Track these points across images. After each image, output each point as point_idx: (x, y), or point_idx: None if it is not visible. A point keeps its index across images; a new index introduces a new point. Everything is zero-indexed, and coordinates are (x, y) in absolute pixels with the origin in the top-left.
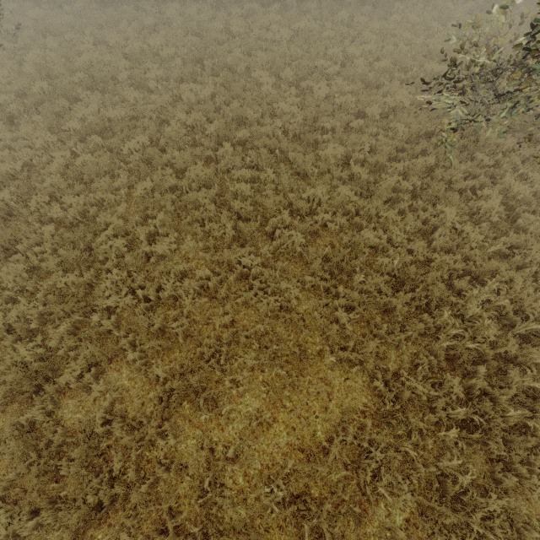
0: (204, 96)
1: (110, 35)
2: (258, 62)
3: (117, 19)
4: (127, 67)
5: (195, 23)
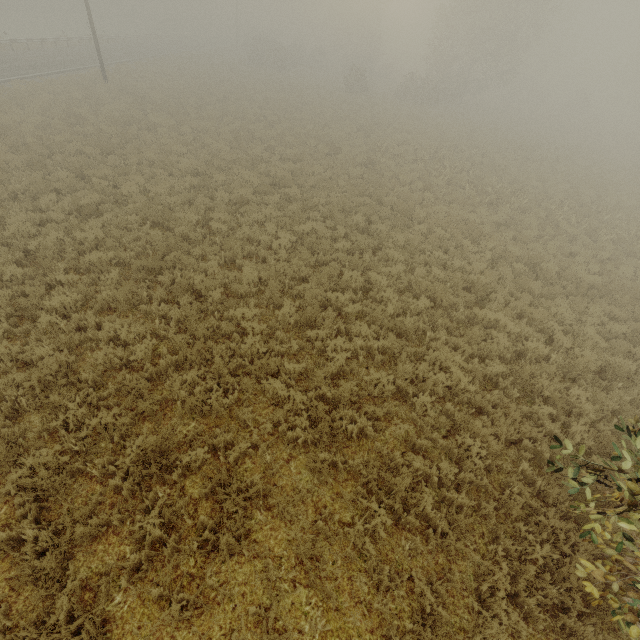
0: (140, 351)
1: (16, 215)
2: (243, 282)
3: (42, 190)
4: (19, 276)
5: (161, 207)
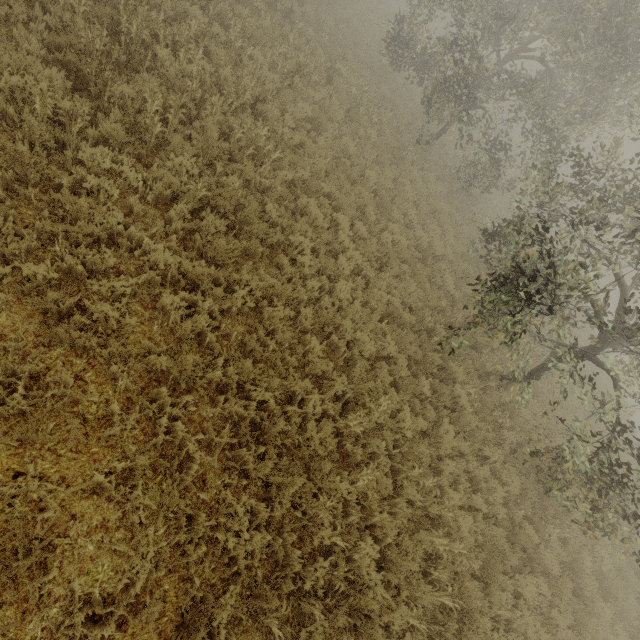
0: None
1: None
2: None
3: None
4: None
5: None
